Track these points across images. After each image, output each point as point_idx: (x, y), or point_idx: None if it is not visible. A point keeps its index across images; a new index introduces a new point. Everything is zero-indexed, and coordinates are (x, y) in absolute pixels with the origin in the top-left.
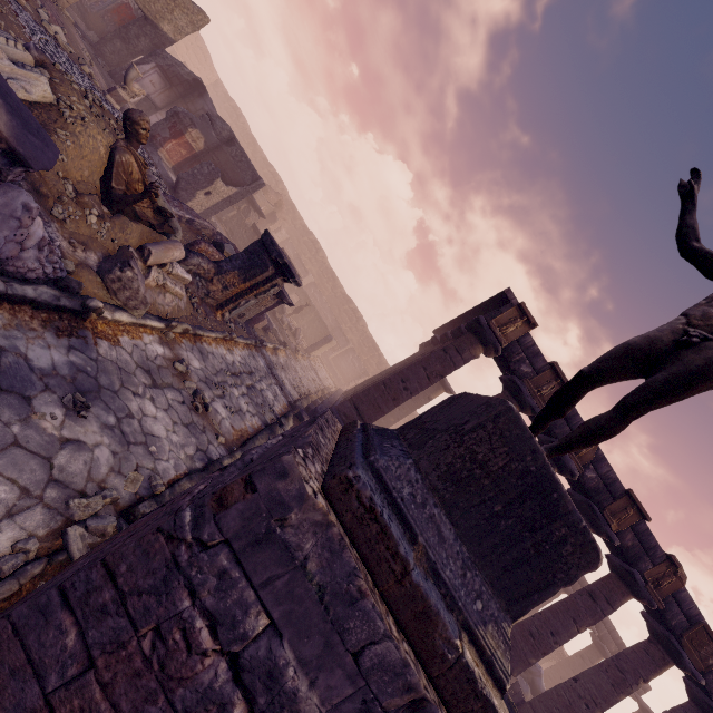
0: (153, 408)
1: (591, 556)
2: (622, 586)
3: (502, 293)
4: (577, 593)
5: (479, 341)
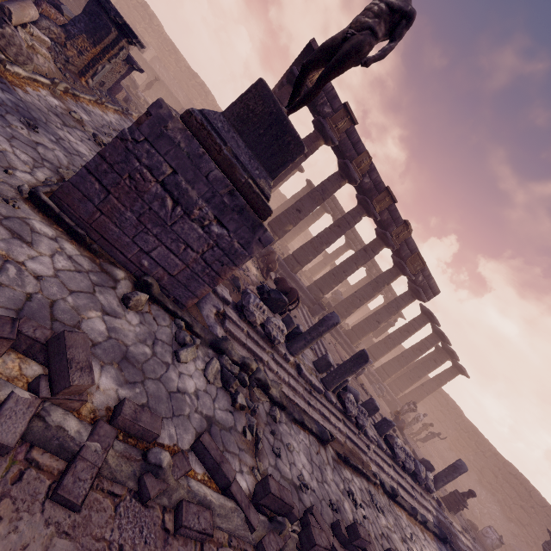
0: (72, 138)
1: (301, 149)
2: (380, 242)
3: (309, 44)
4: (358, 251)
5: None
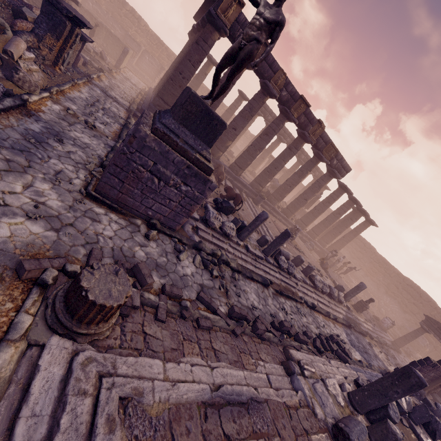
0: (78, 134)
1: (224, 126)
2: (301, 140)
3: None
4: (284, 150)
5: (215, 29)
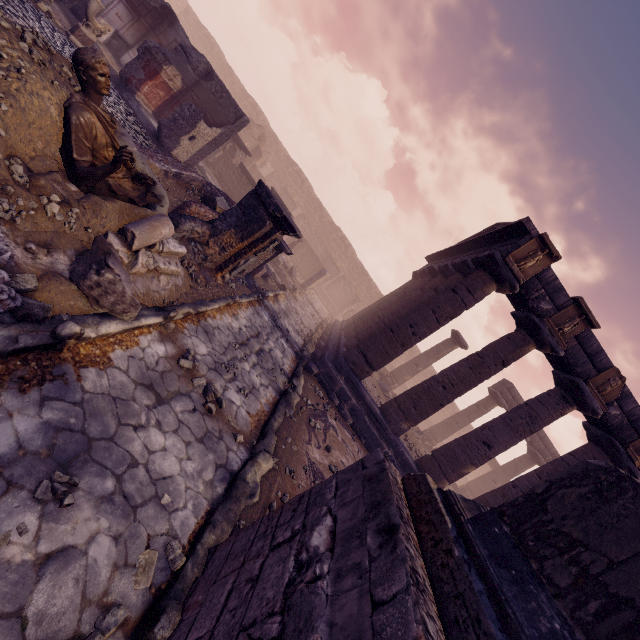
0: (160, 436)
1: None
2: None
3: (520, 224)
4: None
5: (493, 279)
